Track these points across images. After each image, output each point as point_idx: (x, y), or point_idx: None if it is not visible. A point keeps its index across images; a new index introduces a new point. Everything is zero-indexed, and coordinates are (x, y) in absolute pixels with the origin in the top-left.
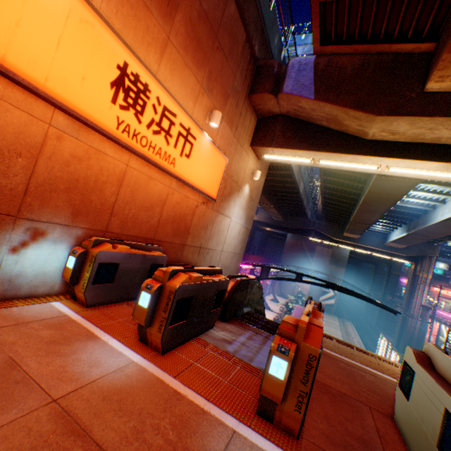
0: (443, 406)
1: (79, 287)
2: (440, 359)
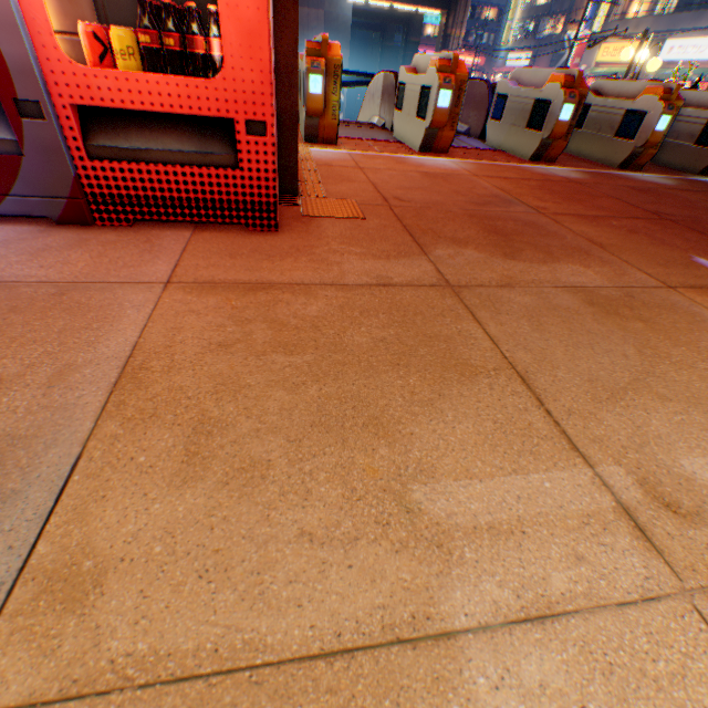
0: (624, 111)
1: (327, 122)
2: (611, 87)
